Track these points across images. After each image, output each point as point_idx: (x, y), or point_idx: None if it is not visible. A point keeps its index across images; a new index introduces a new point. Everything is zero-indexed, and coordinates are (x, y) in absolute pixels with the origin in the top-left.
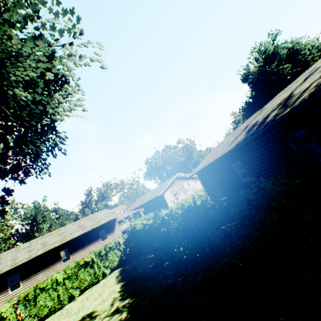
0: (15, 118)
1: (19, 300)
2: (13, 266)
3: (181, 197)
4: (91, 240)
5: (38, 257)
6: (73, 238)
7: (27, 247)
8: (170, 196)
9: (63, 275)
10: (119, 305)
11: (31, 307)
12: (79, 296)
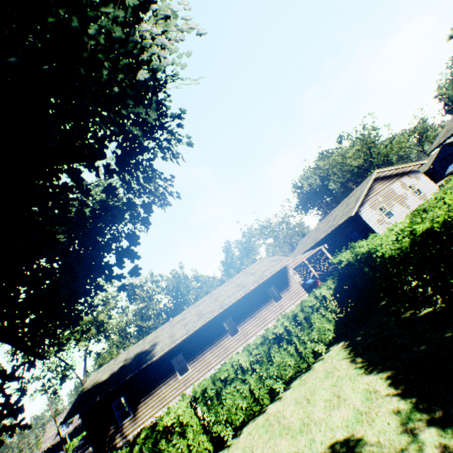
0: (86, 68)
1: (196, 396)
2: (173, 344)
3: (396, 212)
4: (259, 303)
5: (197, 332)
6: (234, 303)
7: (180, 320)
8: (372, 214)
9: (247, 358)
10: (447, 444)
11: (217, 409)
12: (284, 392)
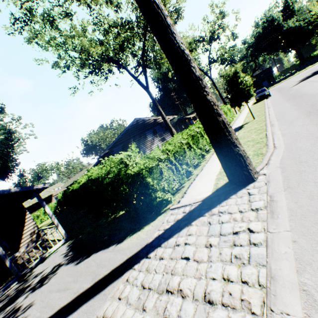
0: None
1: None
2: None
3: None
4: (37, 208)
5: None
6: None
7: None
8: None
9: None
10: None
11: None
12: None
